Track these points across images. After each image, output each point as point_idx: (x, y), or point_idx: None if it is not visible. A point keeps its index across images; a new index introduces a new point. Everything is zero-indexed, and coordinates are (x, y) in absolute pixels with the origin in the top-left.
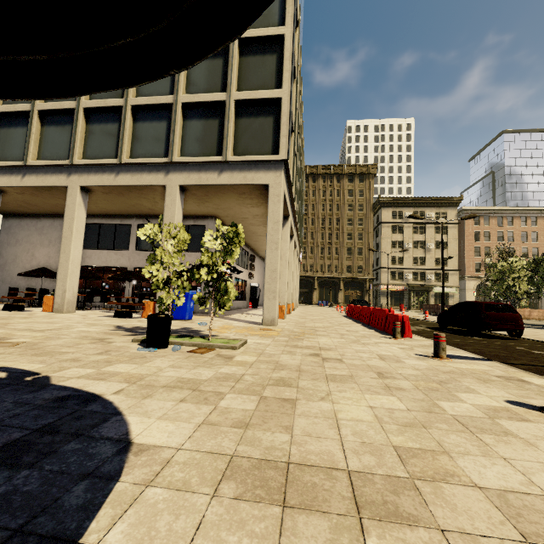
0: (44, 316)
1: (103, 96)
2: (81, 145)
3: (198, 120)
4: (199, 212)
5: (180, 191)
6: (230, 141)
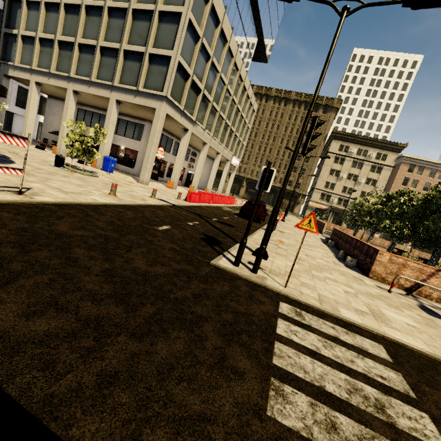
0: (47, 154)
1: (89, 36)
2: (75, 66)
3: (131, 61)
4: (140, 116)
5: (117, 103)
6: (142, 79)
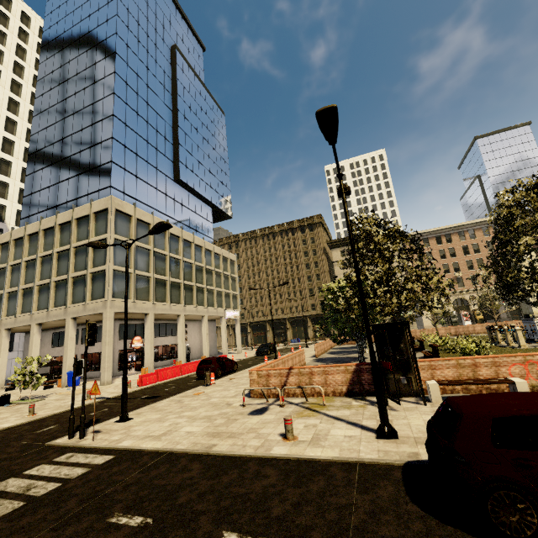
0: (13, 393)
1: (45, 277)
2: (36, 303)
3: (79, 283)
4: None
5: (73, 320)
6: (88, 294)
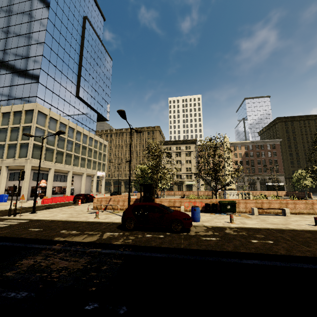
0: None
1: None
2: None
3: (11, 148)
4: None
5: (6, 167)
6: (17, 154)
